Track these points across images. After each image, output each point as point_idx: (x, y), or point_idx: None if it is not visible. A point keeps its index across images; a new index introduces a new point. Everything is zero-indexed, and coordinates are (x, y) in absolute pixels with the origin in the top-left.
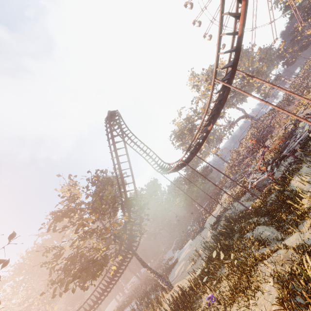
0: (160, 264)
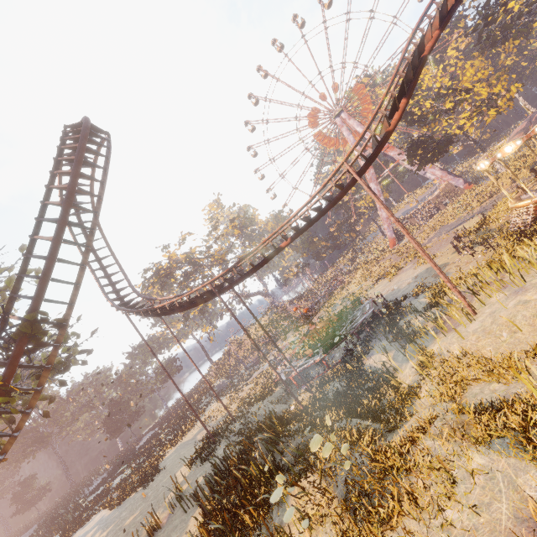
0: None
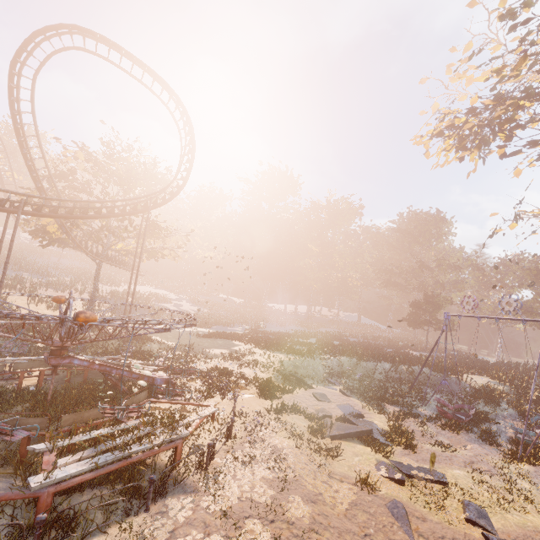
0: (282, 322)
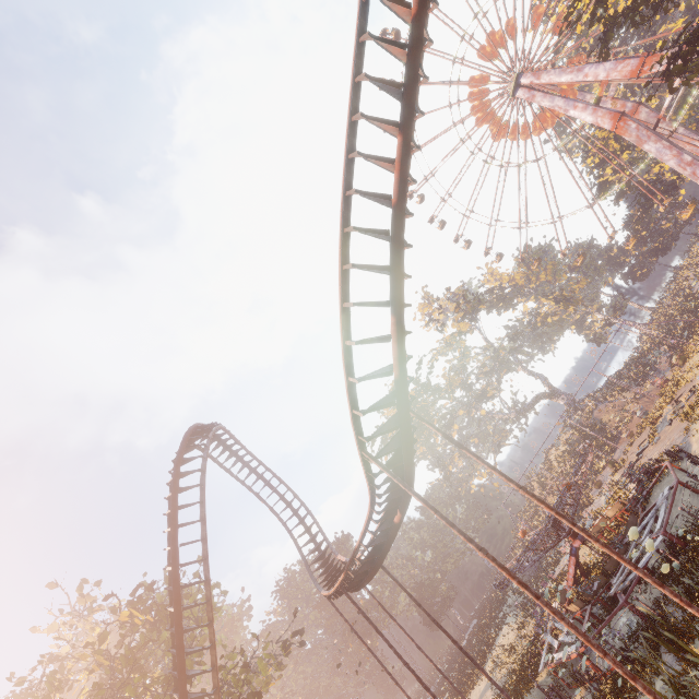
0: None
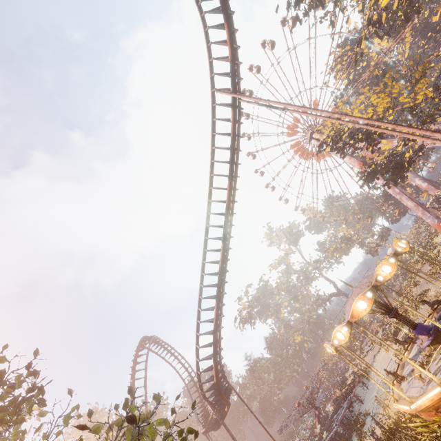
0: None
